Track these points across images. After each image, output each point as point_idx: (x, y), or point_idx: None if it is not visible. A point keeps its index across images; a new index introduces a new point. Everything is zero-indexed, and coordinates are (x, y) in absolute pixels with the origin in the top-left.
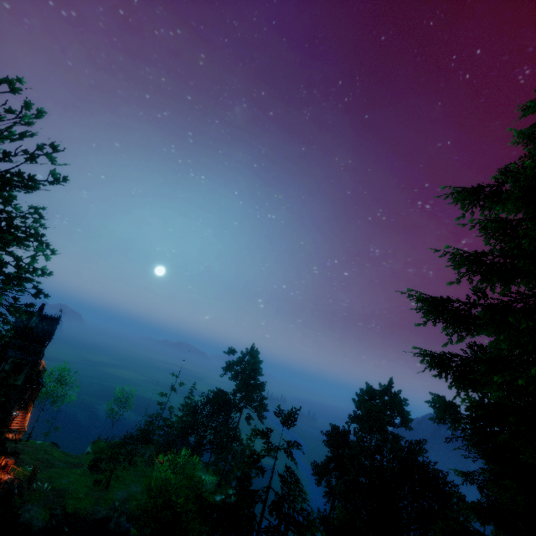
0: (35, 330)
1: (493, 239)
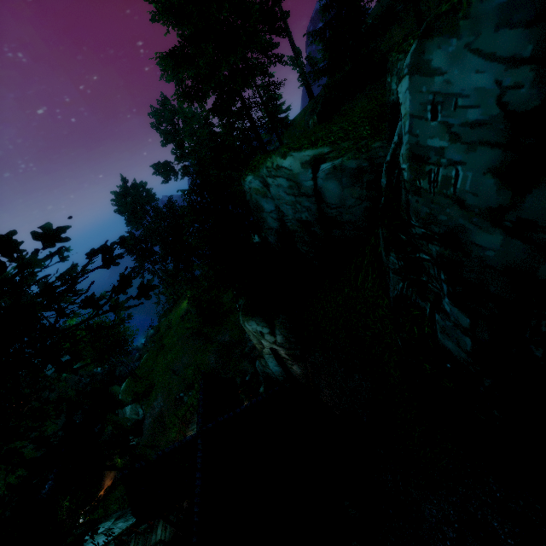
0: None
1: None
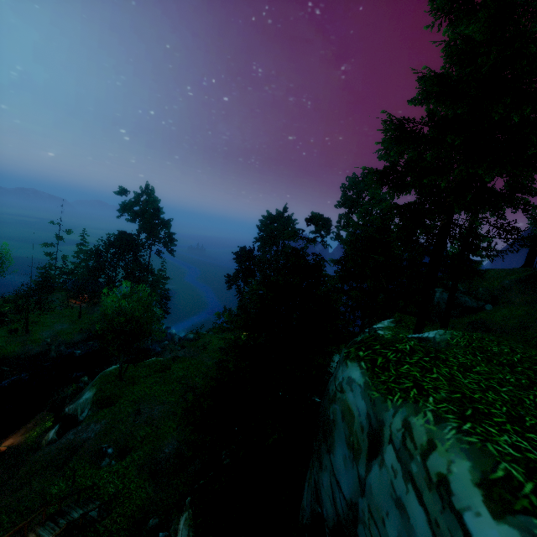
0: None
1: (449, 62)
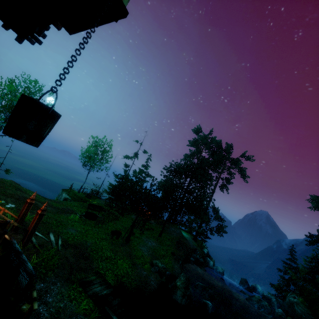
0: None
1: None
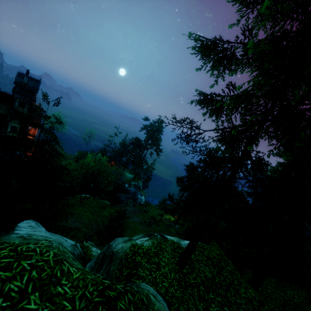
0: (28, 85)
1: None
